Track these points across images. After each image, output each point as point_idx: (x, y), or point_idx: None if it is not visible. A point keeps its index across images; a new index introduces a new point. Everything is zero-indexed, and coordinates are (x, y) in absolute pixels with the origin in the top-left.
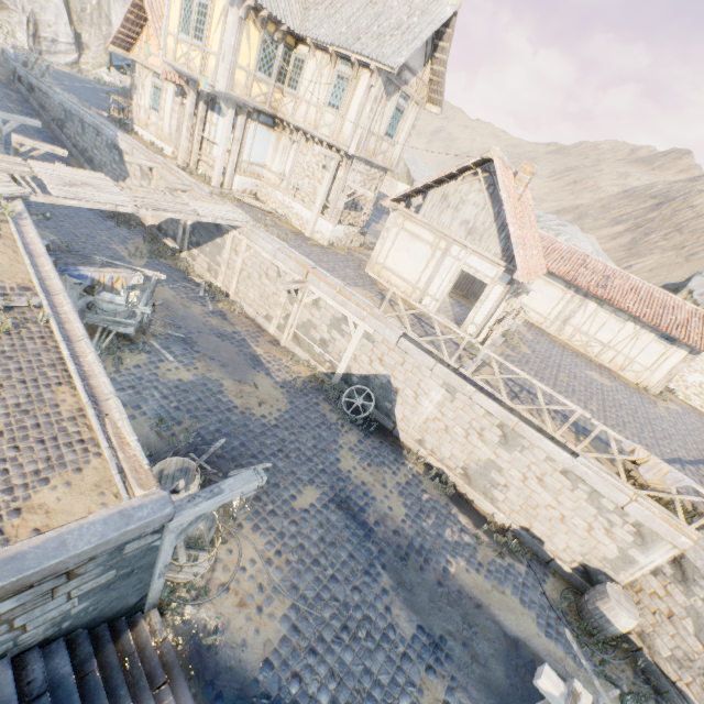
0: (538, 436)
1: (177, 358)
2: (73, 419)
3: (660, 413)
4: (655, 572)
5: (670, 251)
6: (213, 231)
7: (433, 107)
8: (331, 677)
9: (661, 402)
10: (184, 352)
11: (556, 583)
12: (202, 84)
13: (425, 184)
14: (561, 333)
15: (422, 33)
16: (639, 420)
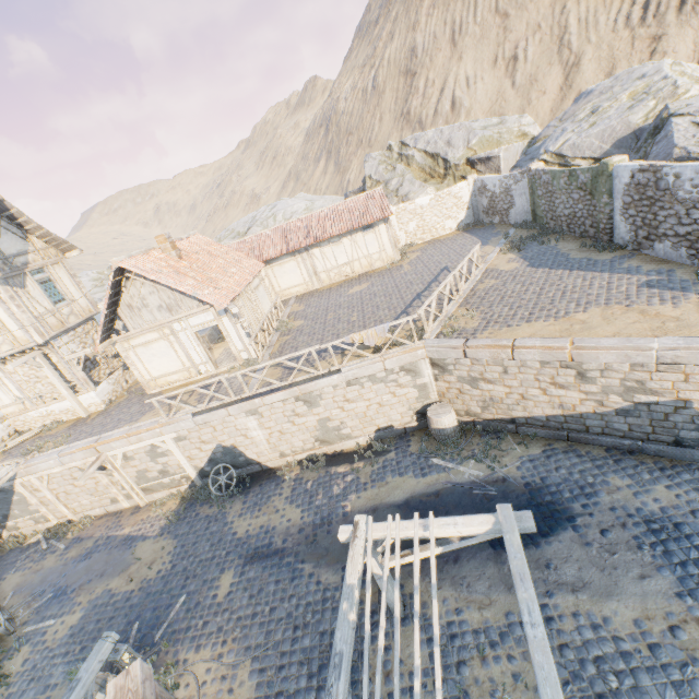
0: (314, 383)
1: (57, 615)
2: None
3: (405, 271)
4: (436, 379)
5: (358, 150)
6: (4, 496)
7: (72, 252)
8: (301, 666)
9: (406, 260)
10: (61, 605)
11: (416, 439)
12: None
13: (105, 315)
14: (323, 282)
15: None
16: (389, 293)
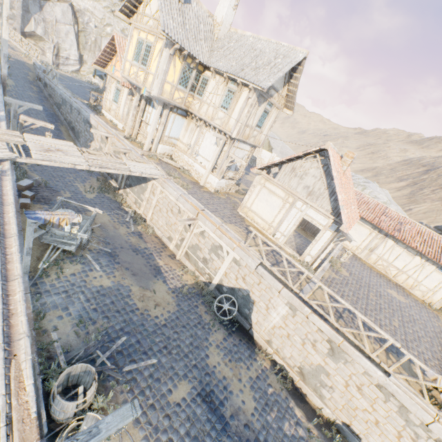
0: (358, 354)
1: (102, 268)
2: None
3: None
4: None
5: (437, 201)
6: (141, 179)
7: (288, 110)
8: None
9: (441, 315)
10: (108, 263)
11: None
12: (143, 91)
13: (280, 161)
14: (368, 258)
15: (284, 68)
16: (429, 334)
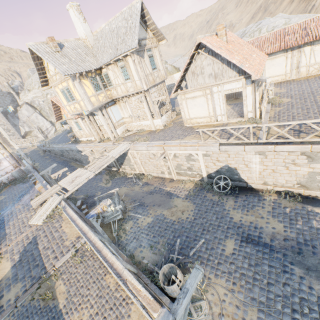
0: None
1: (142, 214)
2: (116, 290)
3: None
4: None
5: None
6: (123, 156)
7: (162, 41)
8: None
9: None
10: (142, 210)
11: None
12: (84, 113)
13: (181, 76)
14: (300, 74)
15: (136, 23)
16: None
